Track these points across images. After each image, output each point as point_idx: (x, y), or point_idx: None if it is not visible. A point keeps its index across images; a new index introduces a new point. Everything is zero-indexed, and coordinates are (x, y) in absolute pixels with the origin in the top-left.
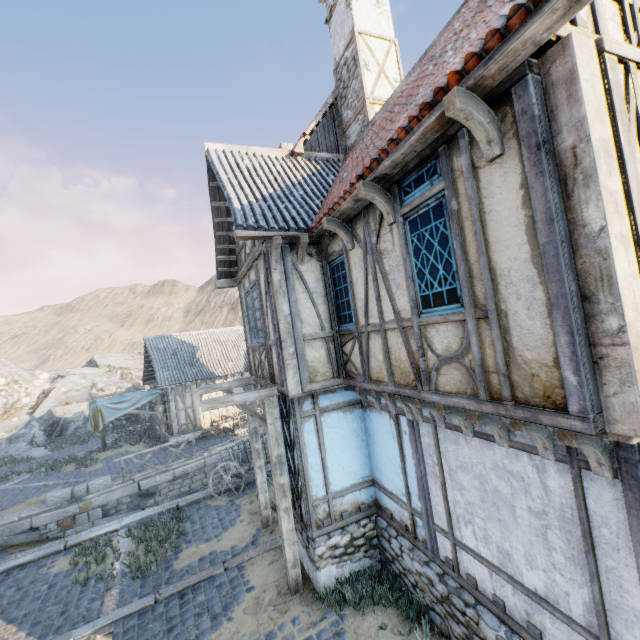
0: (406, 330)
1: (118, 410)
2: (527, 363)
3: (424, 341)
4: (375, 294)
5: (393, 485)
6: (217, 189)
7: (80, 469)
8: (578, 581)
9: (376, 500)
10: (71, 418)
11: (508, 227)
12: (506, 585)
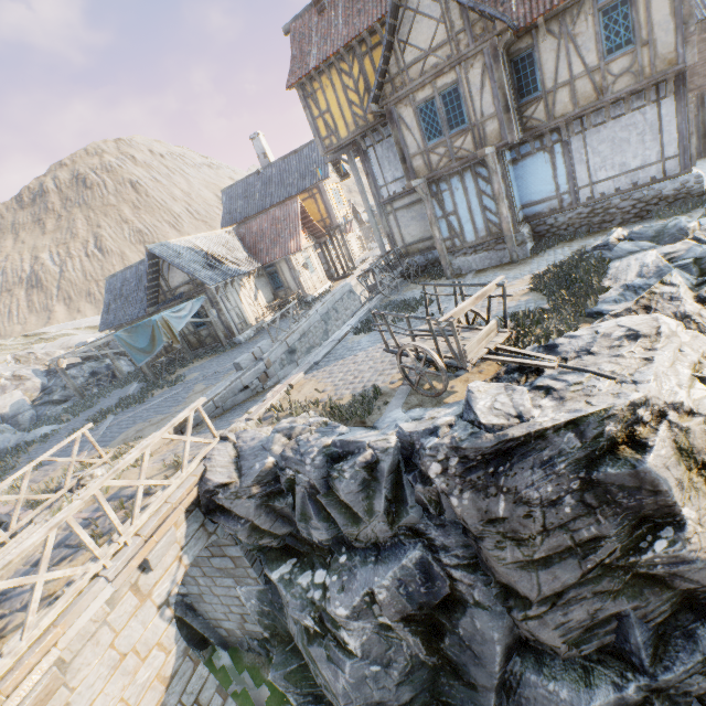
0: (592, 73)
1: (181, 319)
2: (663, 56)
3: (606, 73)
4: (568, 62)
5: (543, 194)
6: (394, 7)
7: (176, 385)
8: (655, 146)
9: (525, 217)
10: (11, 412)
11: (661, 4)
12: (621, 179)
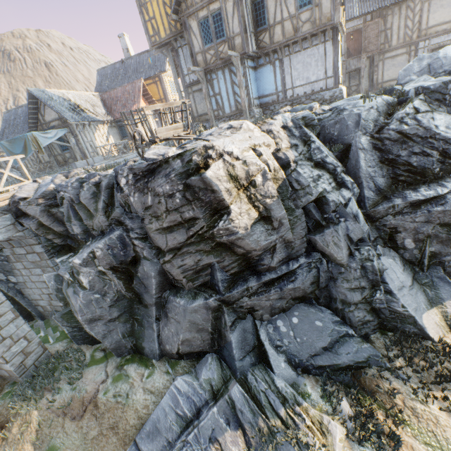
0: (292, 19)
1: (47, 139)
2: (325, 14)
3: (299, 20)
4: (281, 9)
5: (269, 91)
6: None
7: None
8: (322, 69)
9: (260, 104)
10: None
11: None
12: (307, 87)
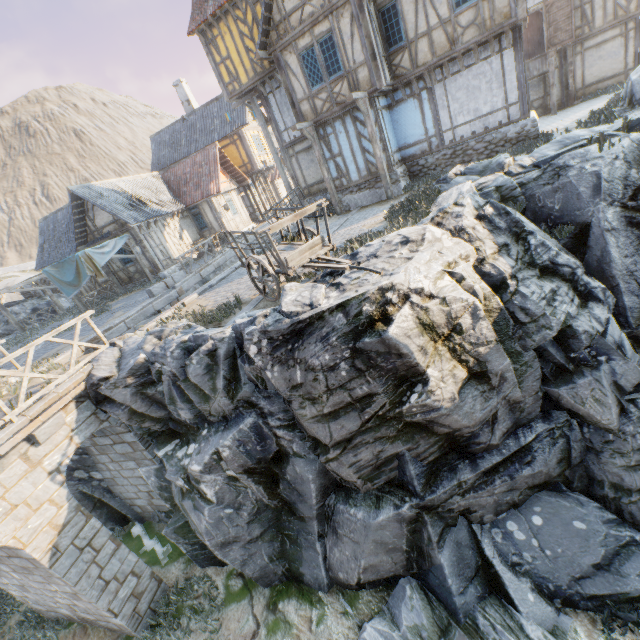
0: (445, 25)
1: (104, 255)
2: (499, 10)
3: (456, 25)
4: (425, 14)
5: (416, 137)
6: None
7: (102, 314)
8: (500, 94)
9: (402, 158)
10: None
11: None
12: (476, 123)
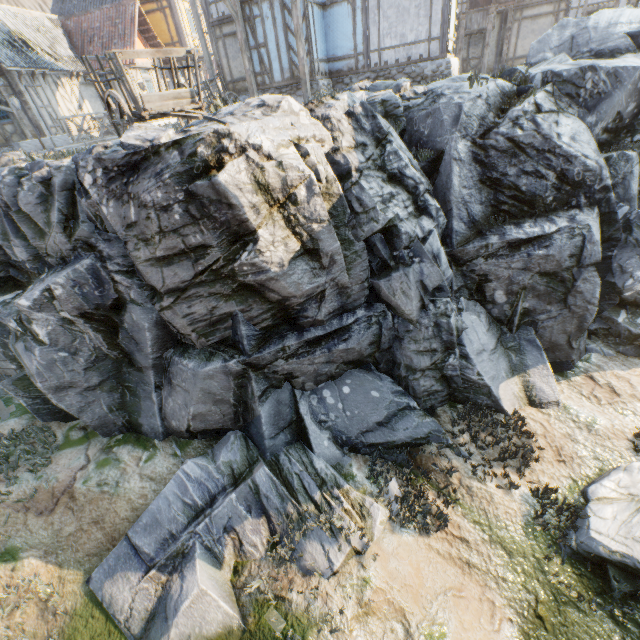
0: None
1: None
2: None
3: None
4: None
5: (345, 50)
6: None
7: None
8: (426, 24)
9: (329, 72)
10: None
11: None
12: (401, 50)
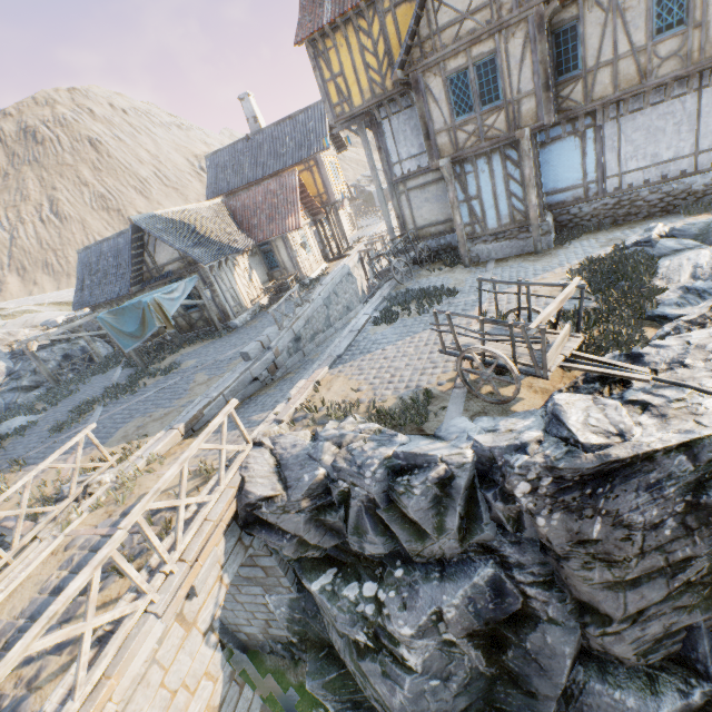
0: (638, 54)
1: (173, 301)
2: None
3: (652, 55)
4: (614, 39)
5: (569, 181)
6: None
7: (170, 373)
8: (690, 138)
9: (547, 205)
10: None
11: None
12: (652, 170)
